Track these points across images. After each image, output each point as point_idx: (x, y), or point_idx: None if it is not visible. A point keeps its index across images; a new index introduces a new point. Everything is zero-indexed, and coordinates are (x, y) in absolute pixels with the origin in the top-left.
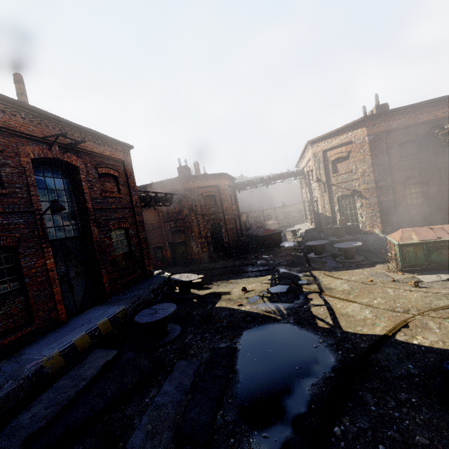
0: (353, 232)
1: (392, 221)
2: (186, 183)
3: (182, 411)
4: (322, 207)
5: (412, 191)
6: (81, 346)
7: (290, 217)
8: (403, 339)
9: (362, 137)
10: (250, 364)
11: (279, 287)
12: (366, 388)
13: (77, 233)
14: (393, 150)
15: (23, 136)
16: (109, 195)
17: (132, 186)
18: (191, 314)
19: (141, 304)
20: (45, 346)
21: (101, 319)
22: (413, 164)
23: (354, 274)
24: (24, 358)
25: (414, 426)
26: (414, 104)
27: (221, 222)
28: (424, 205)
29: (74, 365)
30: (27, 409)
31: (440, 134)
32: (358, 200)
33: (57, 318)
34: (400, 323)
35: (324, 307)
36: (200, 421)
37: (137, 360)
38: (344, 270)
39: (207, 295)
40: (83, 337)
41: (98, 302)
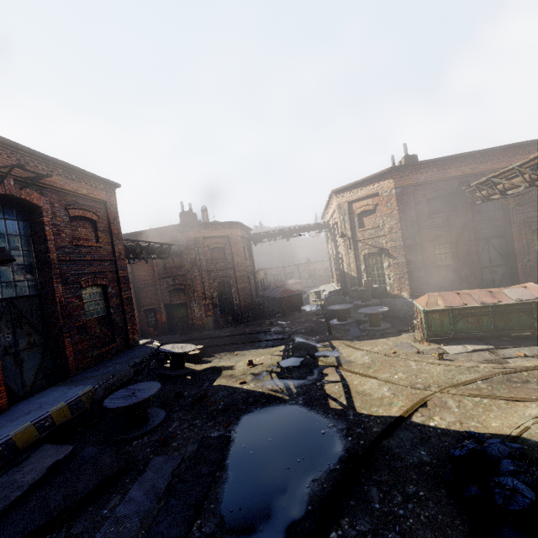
0: (380, 295)
1: (421, 284)
2: (190, 232)
3: (149, 524)
4: (347, 265)
5: (442, 251)
6: (22, 441)
7: (315, 275)
8: (420, 420)
9: (389, 190)
10: (243, 457)
11: (292, 360)
12: (373, 481)
13: (34, 291)
14: (421, 205)
15: None
16: (82, 243)
17: (115, 234)
18: (182, 395)
19: (116, 383)
20: None
21: (56, 404)
22: (442, 222)
23: (377, 344)
24: None
25: (418, 525)
26: (442, 158)
27: (231, 280)
28: (453, 267)
29: (9, 468)
30: None
31: (468, 191)
32: (386, 260)
33: None
34: (419, 402)
35: (339, 384)
36: (169, 536)
37: (98, 458)
38: (367, 339)
39: (205, 370)
40: (26, 429)
41: (58, 381)
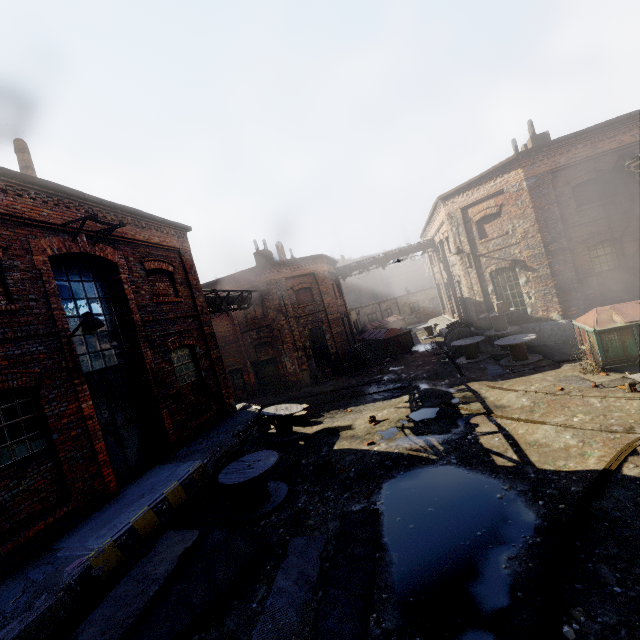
0: (518, 321)
1: (575, 299)
2: (269, 274)
3: (312, 619)
4: (468, 289)
5: (600, 252)
6: (143, 528)
7: (418, 309)
8: (635, 473)
9: (517, 183)
10: (403, 534)
11: (424, 411)
12: (597, 557)
13: (122, 359)
14: (565, 197)
15: (35, 224)
16: (163, 300)
17: (194, 285)
18: (300, 464)
19: (224, 455)
20: (90, 534)
21: (169, 484)
22: (597, 214)
23: (533, 382)
24: (61, 555)
25: None
26: (589, 129)
27: (323, 325)
28: (619, 272)
29: (137, 559)
30: (73, 637)
31: (634, 166)
32: (522, 274)
33: (104, 489)
34: (625, 449)
35: (499, 435)
36: (344, 634)
37: (230, 544)
38: (515, 377)
39: (318, 432)
40: (145, 514)
41: (161, 459)
